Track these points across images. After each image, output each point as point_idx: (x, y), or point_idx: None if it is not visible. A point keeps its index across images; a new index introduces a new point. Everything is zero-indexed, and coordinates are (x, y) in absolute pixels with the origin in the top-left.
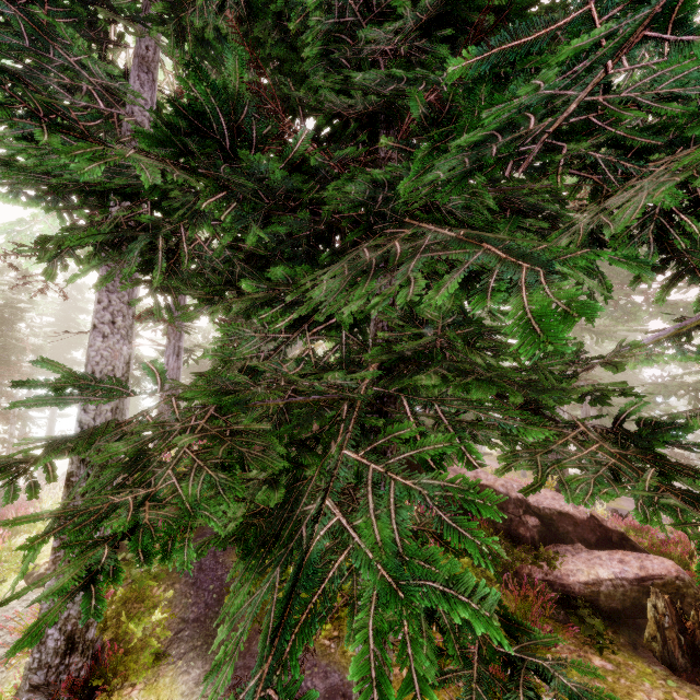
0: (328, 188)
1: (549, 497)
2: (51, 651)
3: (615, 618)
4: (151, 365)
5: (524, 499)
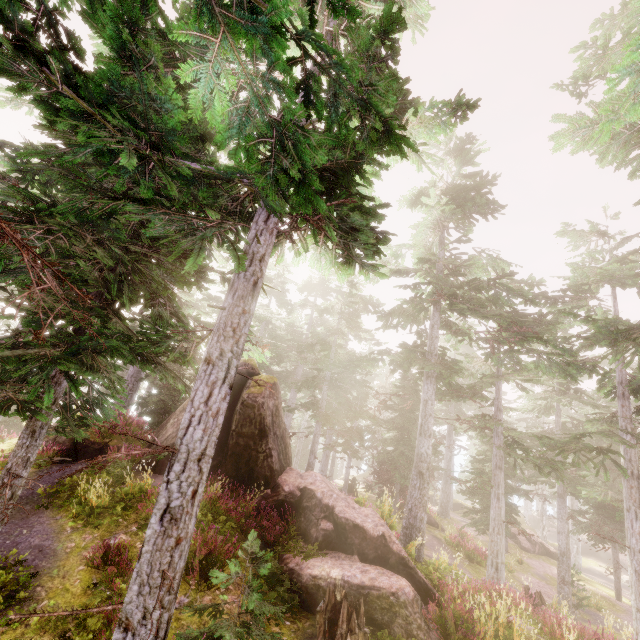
0: None
1: (364, 513)
2: None
3: None
4: None
5: (333, 507)
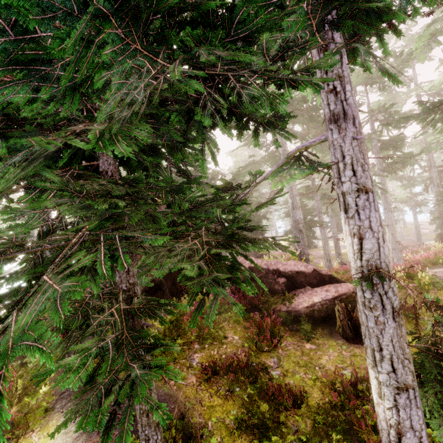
0: (23, 109)
1: (292, 264)
2: None
3: (324, 321)
4: None
5: (277, 269)
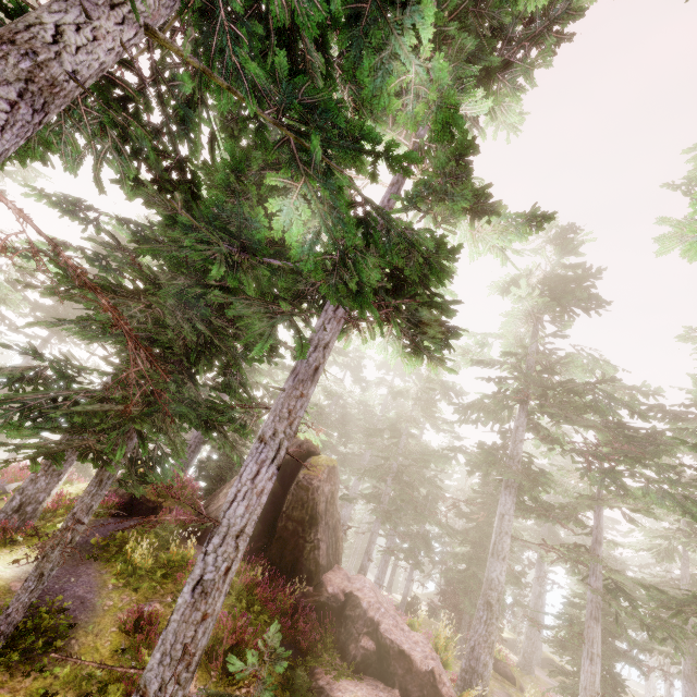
0: None
1: (413, 639)
2: (12, 507)
3: None
4: (30, 344)
5: (379, 623)
